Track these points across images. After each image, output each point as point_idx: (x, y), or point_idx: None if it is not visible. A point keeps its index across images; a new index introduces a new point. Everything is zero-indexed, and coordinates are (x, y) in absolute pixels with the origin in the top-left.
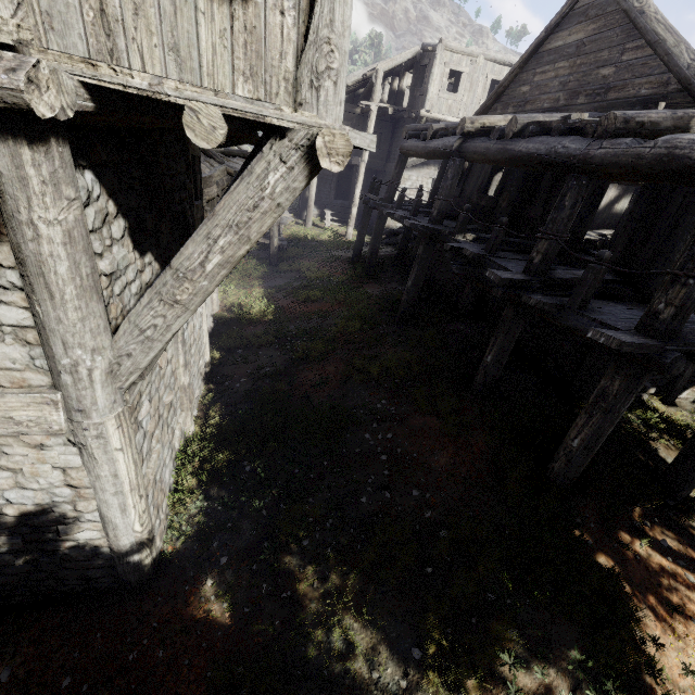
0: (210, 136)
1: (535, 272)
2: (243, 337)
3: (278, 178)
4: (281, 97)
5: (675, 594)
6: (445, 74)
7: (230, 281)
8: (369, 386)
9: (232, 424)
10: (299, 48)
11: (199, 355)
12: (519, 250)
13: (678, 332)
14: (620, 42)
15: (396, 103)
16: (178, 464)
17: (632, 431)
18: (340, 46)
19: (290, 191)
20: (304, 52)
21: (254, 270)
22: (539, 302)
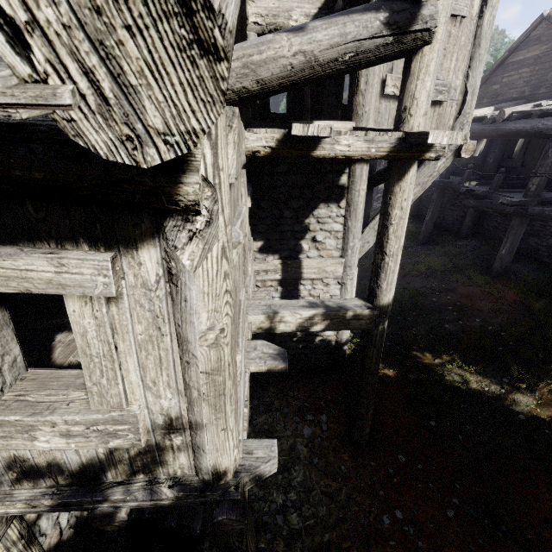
0: None
1: (532, 195)
2: None
3: (442, 163)
4: None
5: None
6: None
7: None
8: (421, 277)
9: None
10: (455, 117)
11: None
12: (511, 187)
13: None
14: None
15: None
16: None
17: None
18: (472, 114)
19: (445, 168)
20: (458, 118)
21: None
22: (541, 210)
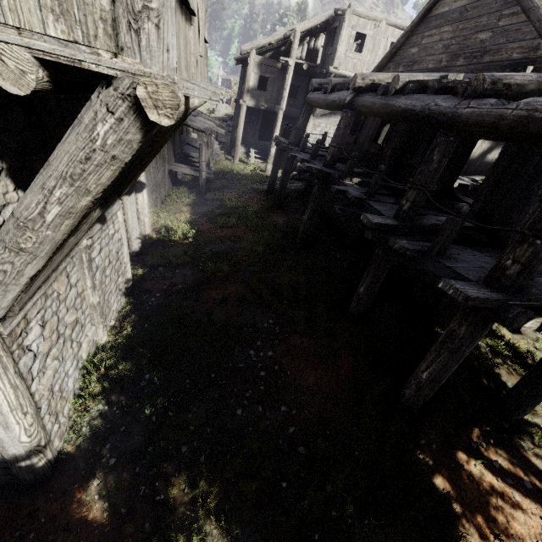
0: (20, 81)
1: (404, 217)
2: (165, 256)
3: (107, 129)
4: (101, 39)
5: (501, 512)
6: (352, 36)
7: (164, 207)
8: (261, 306)
9: (139, 336)
10: None
11: (117, 274)
12: (396, 194)
13: (522, 287)
14: (498, 9)
15: (312, 60)
16: (86, 371)
17: (480, 357)
18: None
19: (124, 143)
20: None
21: (184, 198)
22: (402, 247)
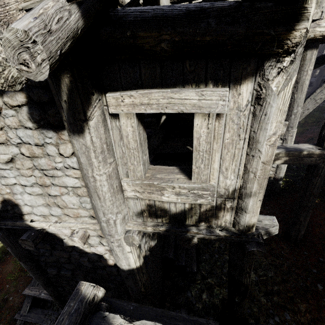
0: None
1: None
2: None
3: None
4: None
5: None
6: None
7: None
8: None
9: None
10: None
11: None
12: None
13: None
14: None
15: None
16: None
17: None
18: None
19: None
20: None
21: None
22: None
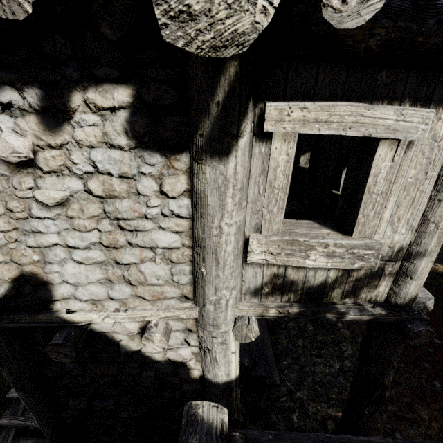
0: None
1: None
2: None
3: None
4: None
5: None
6: None
7: None
8: None
9: None
10: None
11: None
12: None
13: None
14: None
15: None
16: None
17: None
18: None
19: None
20: None
21: None
22: None
